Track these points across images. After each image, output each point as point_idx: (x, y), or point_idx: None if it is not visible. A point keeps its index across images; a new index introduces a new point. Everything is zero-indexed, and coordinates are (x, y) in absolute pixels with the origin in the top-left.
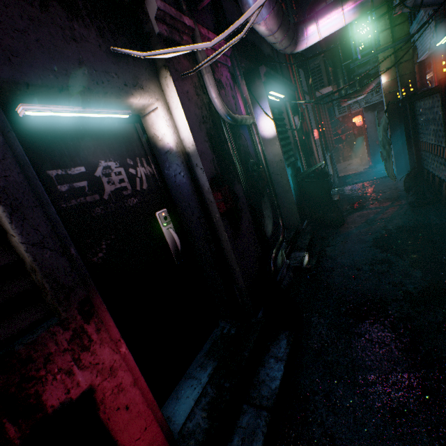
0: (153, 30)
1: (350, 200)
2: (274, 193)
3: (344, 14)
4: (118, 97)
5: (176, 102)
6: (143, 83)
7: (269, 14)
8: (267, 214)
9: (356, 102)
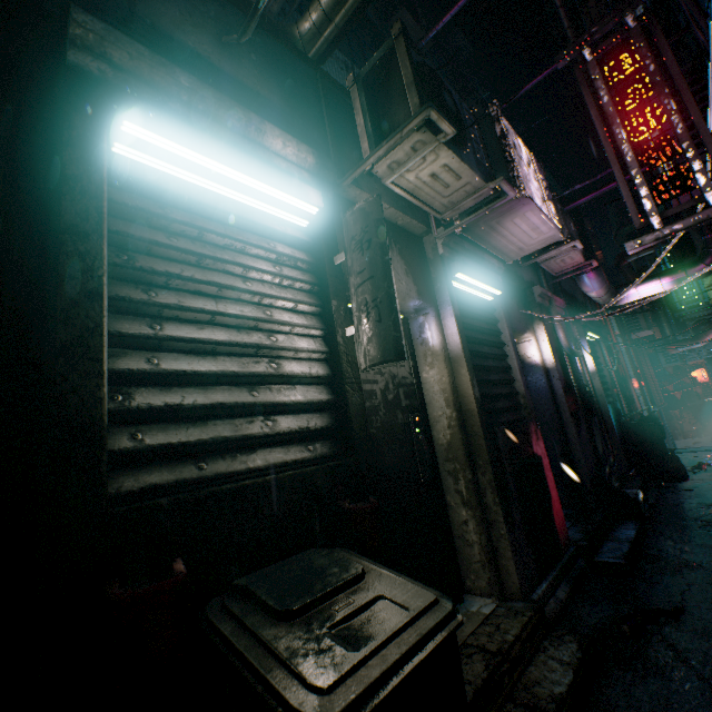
0: (534, 300)
1: (696, 463)
2: (601, 417)
3: (662, 285)
4: (521, 333)
5: (543, 338)
6: (528, 326)
7: (600, 288)
8: (597, 434)
9: (692, 350)
